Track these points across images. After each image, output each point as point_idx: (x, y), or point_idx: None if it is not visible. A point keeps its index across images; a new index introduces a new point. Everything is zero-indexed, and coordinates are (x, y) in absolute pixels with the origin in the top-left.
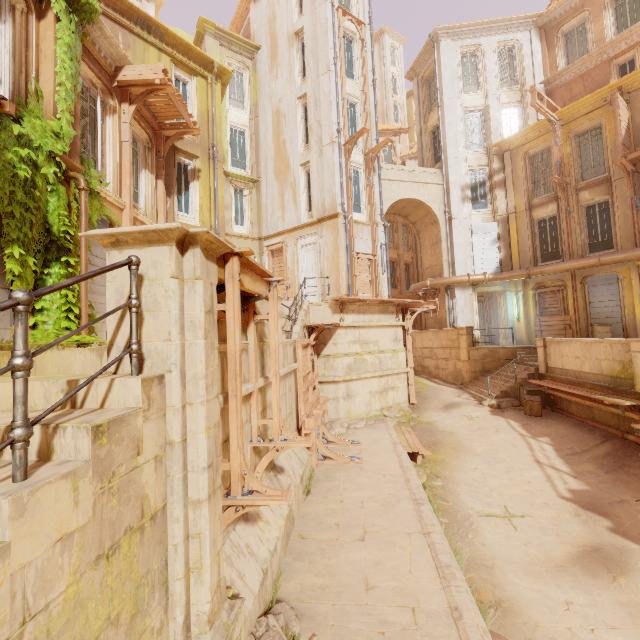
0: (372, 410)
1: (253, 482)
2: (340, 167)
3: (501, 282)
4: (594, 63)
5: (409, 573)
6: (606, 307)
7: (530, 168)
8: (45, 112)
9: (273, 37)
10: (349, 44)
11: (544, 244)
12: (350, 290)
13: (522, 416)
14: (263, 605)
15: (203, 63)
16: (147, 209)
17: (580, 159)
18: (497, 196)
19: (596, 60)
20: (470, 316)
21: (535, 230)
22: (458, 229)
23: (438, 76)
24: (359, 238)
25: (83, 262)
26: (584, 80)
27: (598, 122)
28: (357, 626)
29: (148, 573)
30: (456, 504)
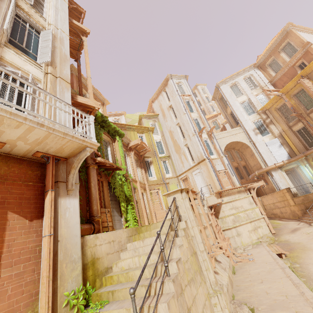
0: (253, 240)
1: (213, 248)
2: (199, 142)
3: (293, 162)
4: (286, 69)
5: (282, 287)
6: None
7: (280, 113)
8: (119, 164)
9: (162, 110)
10: (188, 102)
11: (306, 139)
12: (221, 187)
13: None
14: (230, 299)
15: (145, 129)
16: (141, 180)
17: (301, 103)
18: (271, 128)
19: (286, 68)
20: (285, 182)
21: (297, 135)
22: (259, 146)
23: (224, 97)
24: (216, 164)
25: (135, 202)
26: (286, 75)
27: (300, 88)
28: (265, 302)
29: (198, 265)
30: (309, 273)
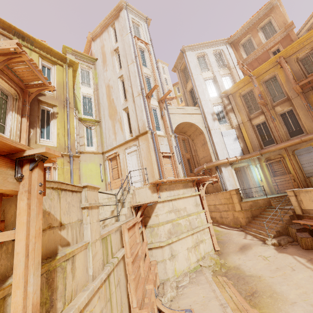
0: (191, 263)
1: None
2: (145, 106)
3: (245, 160)
4: (260, 53)
5: None
6: (312, 166)
7: (244, 101)
8: None
9: (103, 54)
10: (142, 53)
11: (263, 137)
12: (161, 175)
13: (302, 251)
14: None
15: (60, 58)
16: (11, 136)
17: (269, 92)
18: (230, 116)
19: (261, 51)
20: (233, 182)
21: (256, 130)
22: (215, 135)
23: (188, 66)
24: (162, 144)
25: None
26: (257, 60)
27: (273, 74)
28: None
29: None
30: None
